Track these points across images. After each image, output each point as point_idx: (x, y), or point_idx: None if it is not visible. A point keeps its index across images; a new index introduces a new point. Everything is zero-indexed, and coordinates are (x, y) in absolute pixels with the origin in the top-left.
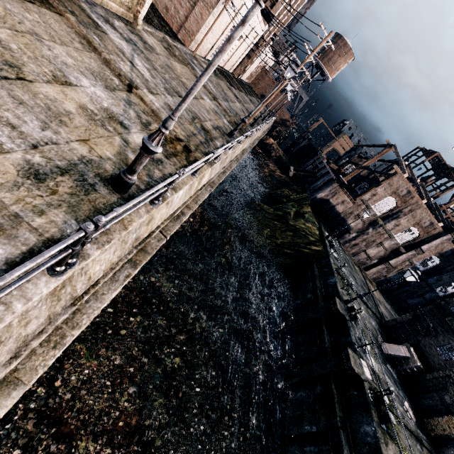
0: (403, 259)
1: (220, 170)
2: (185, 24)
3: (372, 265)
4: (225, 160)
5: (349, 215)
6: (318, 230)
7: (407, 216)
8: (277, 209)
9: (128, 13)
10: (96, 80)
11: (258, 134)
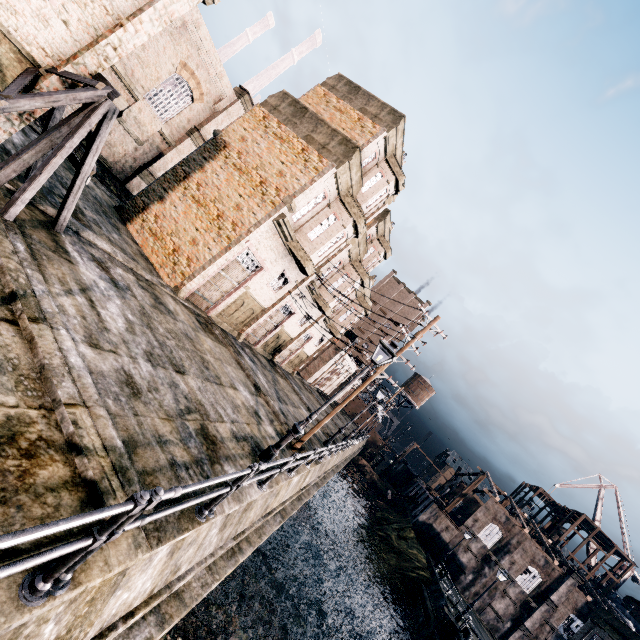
0: (539, 620)
1: (339, 461)
2: (307, 368)
3: (507, 632)
4: (343, 455)
5: (457, 546)
6: (425, 559)
7: (518, 549)
8: (378, 529)
9: (291, 370)
10: (302, 406)
11: (356, 447)
